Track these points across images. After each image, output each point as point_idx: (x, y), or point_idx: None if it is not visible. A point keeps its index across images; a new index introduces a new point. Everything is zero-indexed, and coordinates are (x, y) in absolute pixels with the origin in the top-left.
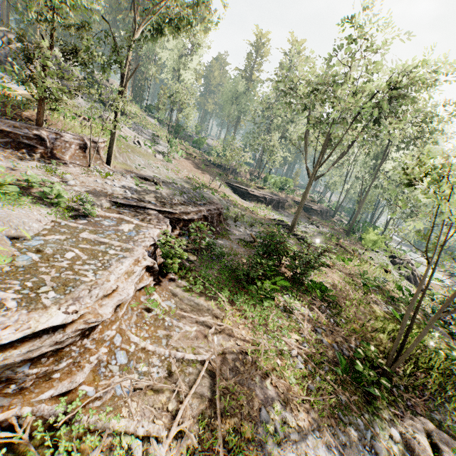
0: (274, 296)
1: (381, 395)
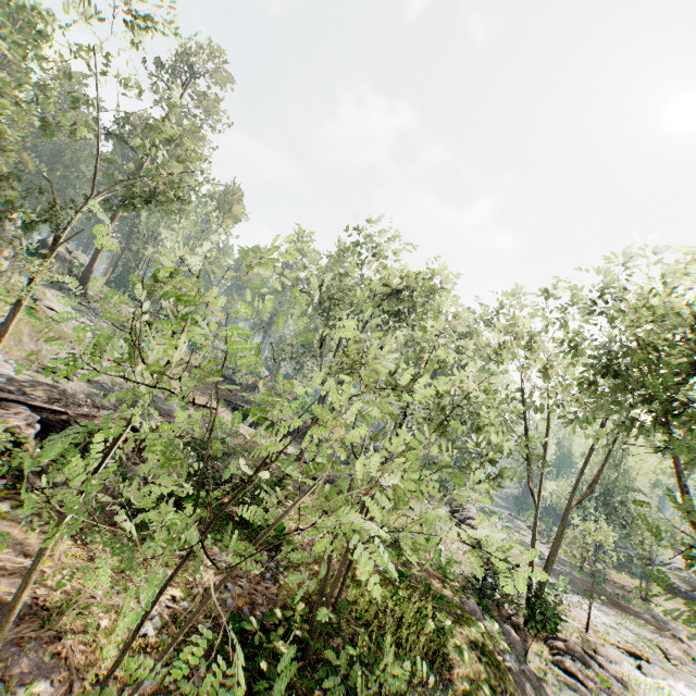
0: None
1: (268, 671)
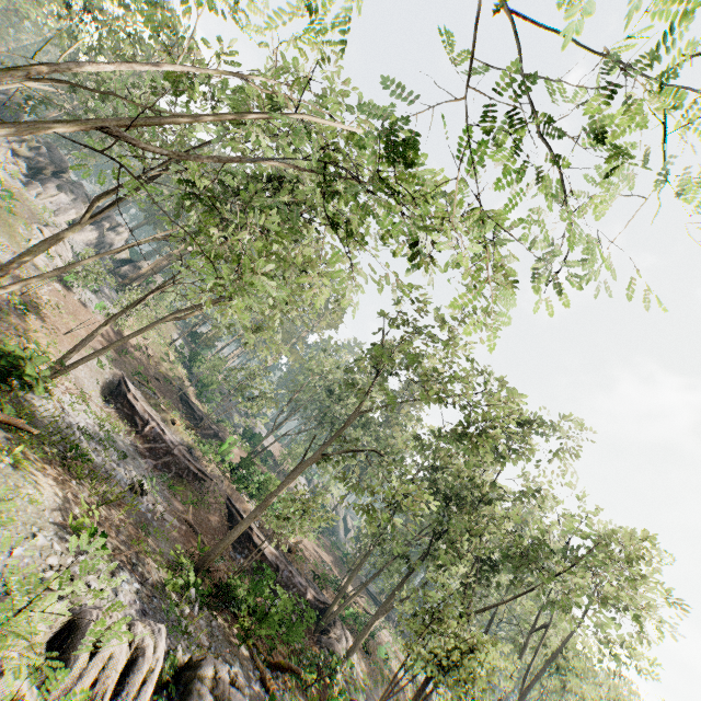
0: None
1: None
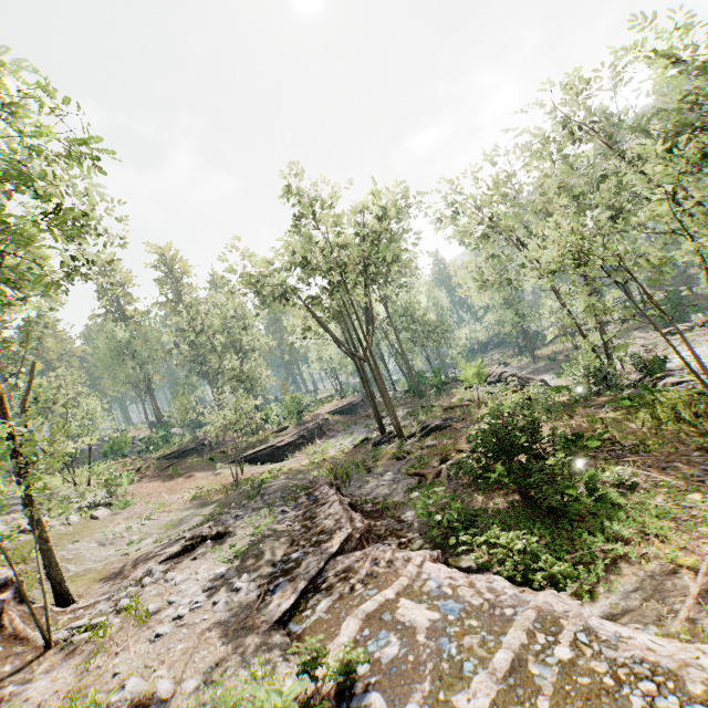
0: (597, 488)
1: None
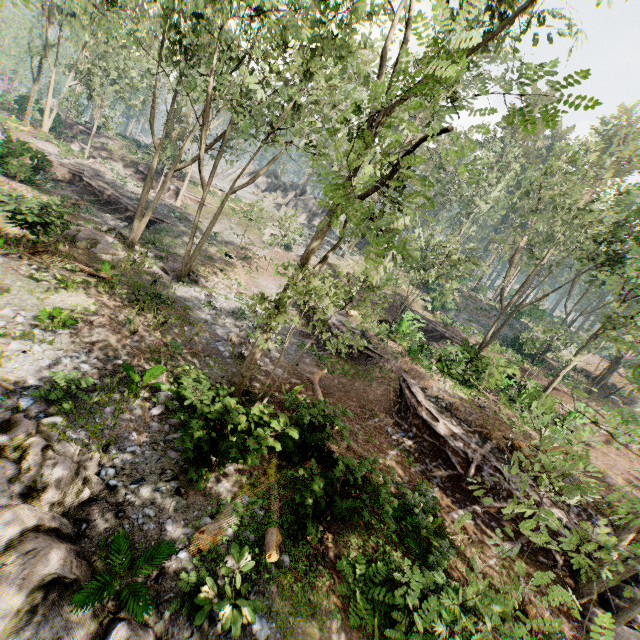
0: None
1: None
